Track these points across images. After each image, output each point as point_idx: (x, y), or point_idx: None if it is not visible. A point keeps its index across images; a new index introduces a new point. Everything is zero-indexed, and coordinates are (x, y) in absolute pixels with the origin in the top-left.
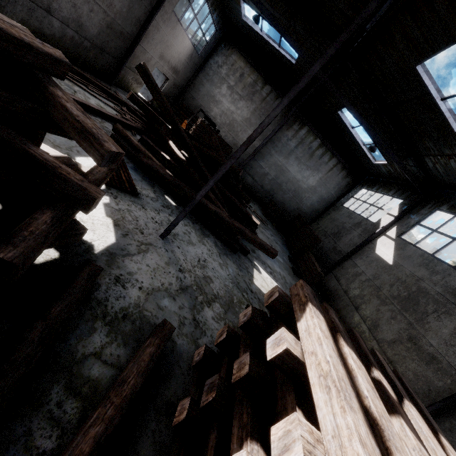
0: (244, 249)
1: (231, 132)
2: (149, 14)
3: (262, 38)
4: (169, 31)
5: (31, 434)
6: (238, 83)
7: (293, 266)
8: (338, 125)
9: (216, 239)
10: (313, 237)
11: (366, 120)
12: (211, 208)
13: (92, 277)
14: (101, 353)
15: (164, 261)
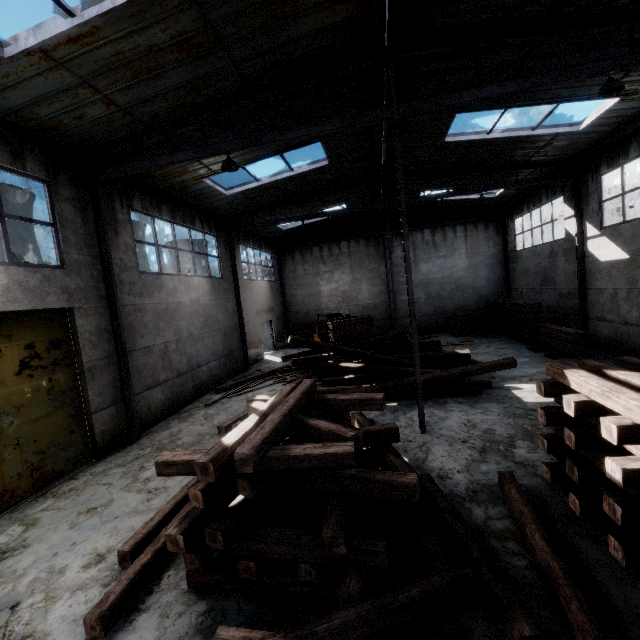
0: (483, 383)
1: (351, 303)
2: (236, 299)
3: (308, 224)
4: (251, 292)
5: (509, 562)
6: (318, 265)
7: (543, 353)
8: (428, 205)
9: (453, 398)
10: (528, 308)
11: (448, 185)
12: (423, 379)
13: (432, 481)
14: (489, 516)
15: (446, 445)
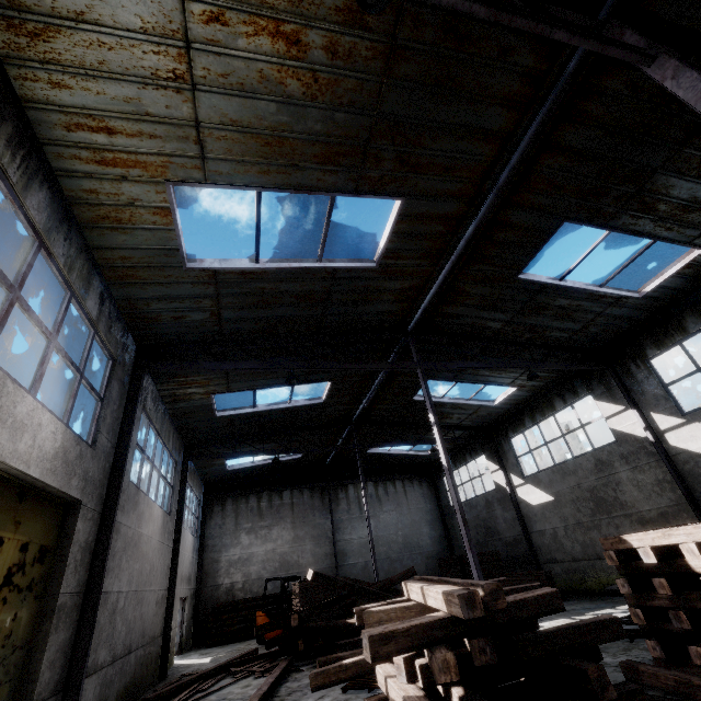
0: None
1: (291, 570)
2: (172, 550)
3: (256, 466)
4: (181, 546)
5: None
6: (254, 519)
7: None
8: (373, 458)
9: None
10: (490, 556)
11: (398, 438)
12: None
13: None
14: None
15: None
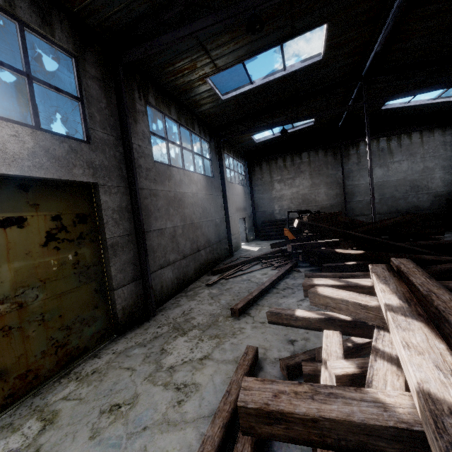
0: None
1: (310, 204)
2: (222, 197)
3: (276, 137)
4: (232, 193)
5: None
6: (282, 173)
7: None
8: (388, 114)
9: None
10: None
11: (423, 86)
12: None
13: None
14: None
15: None
